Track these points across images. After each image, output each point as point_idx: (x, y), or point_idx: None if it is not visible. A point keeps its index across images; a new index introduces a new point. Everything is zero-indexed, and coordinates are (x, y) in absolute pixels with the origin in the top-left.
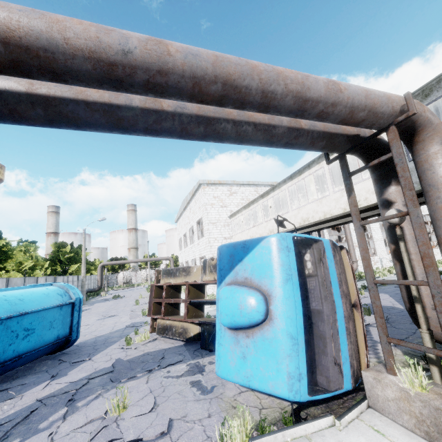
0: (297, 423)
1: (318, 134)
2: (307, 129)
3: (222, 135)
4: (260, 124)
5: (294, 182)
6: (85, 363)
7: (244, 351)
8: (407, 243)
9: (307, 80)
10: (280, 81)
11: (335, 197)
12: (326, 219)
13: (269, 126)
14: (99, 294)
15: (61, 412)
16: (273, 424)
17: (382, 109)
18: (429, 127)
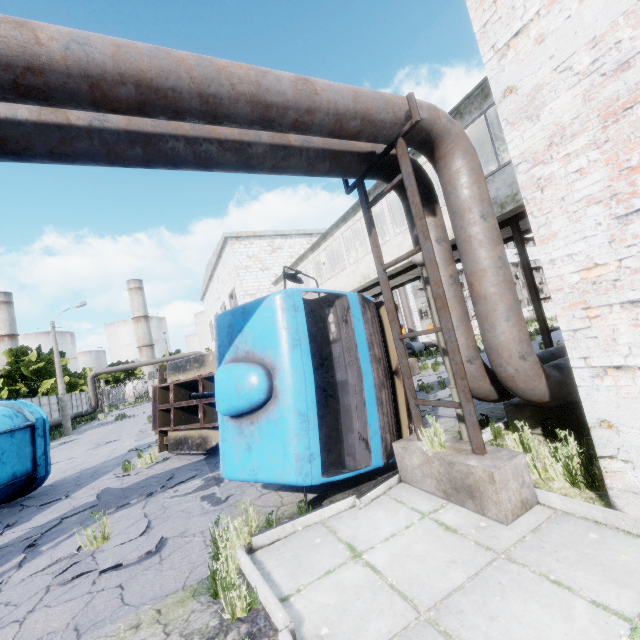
0: (312, 510)
1: (316, 152)
2: (299, 146)
3: (174, 159)
4: (228, 141)
5: (349, 226)
6: (61, 503)
7: (249, 442)
8: None
9: (265, 78)
10: (222, 81)
11: (398, 242)
12: (390, 273)
13: (242, 144)
14: (95, 418)
15: (16, 561)
16: (288, 518)
17: (380, 116)
18: (447, 138)
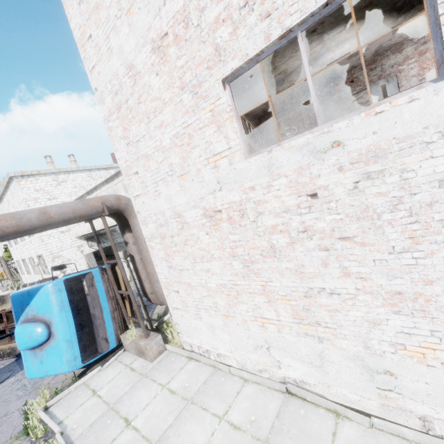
0: (79, 379)
1: None
2: None
3: None
4: None
5: (110, 186)
6: None
7: (41, 359)
8: (137, 264)
9: (21, 222)
10: None
11: None
12: None
13: None
14: None
15: None
16: (68, 386)
17: (89, 213)
18: (127, 210)
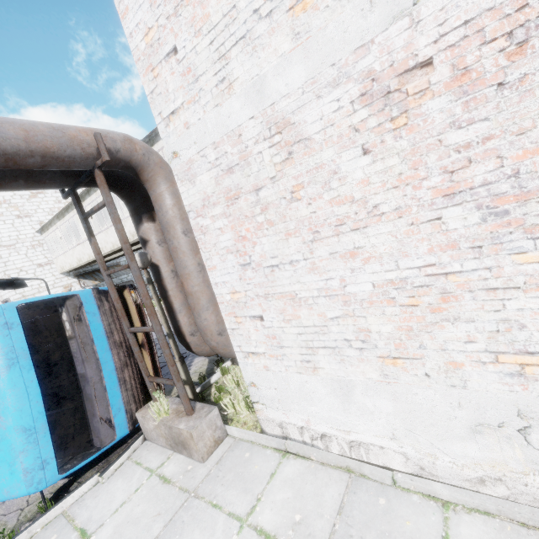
0: (52, 506)
1: (1, 173)
2: None
3: None
4: None
5: None
6: None
7: None
8: (165, 281)
9: None
10: None
11: None
12: None
13: None
14: None
15: None
16: (30, 520)
17: (66, 153)
18: (148, 167)
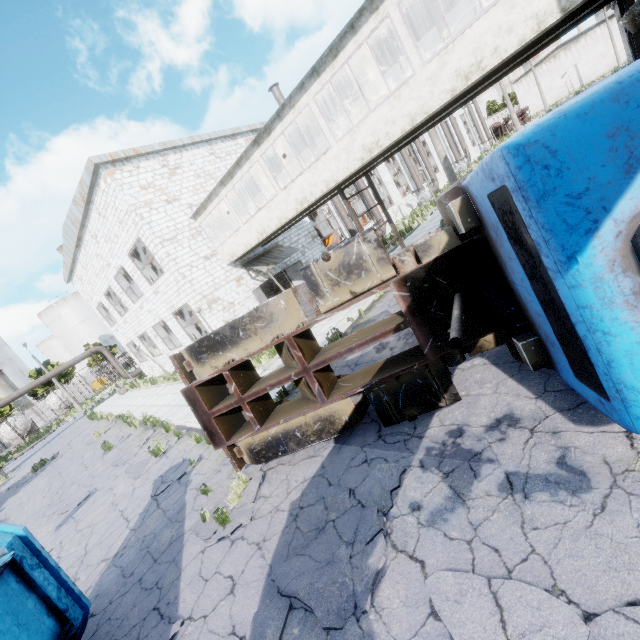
0: None
1: None
2: None
3: None
4: None
5: (326, 79)
6: None
7: None
8: None
9: None
10: None
11: (430, 74)
12: (410, 130)
13: None
14: None
15: None
16: None
17: None
18: None
